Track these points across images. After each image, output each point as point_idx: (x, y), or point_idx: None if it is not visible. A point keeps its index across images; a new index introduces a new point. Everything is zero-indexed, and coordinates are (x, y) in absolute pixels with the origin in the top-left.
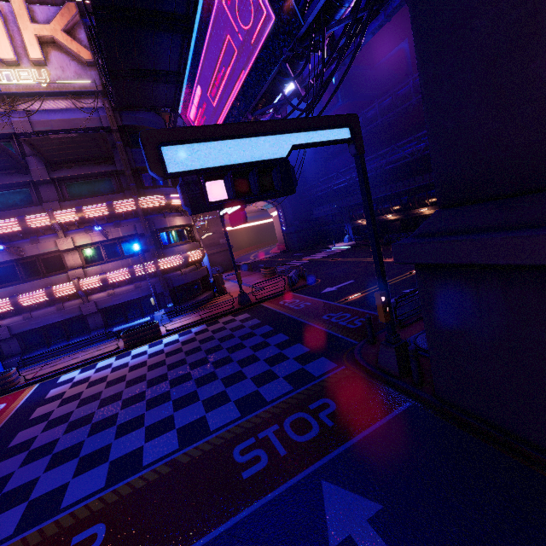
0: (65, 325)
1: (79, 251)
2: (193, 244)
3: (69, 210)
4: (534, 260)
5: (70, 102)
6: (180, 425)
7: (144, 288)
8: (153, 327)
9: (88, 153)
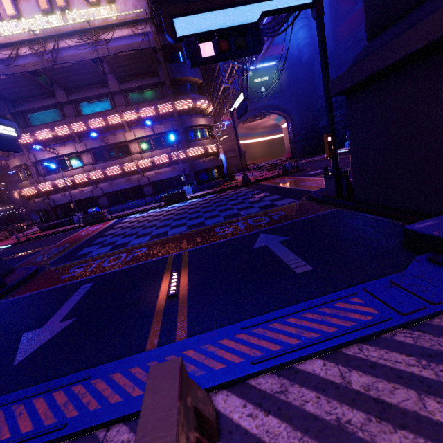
0: (131, 191)
1: (138, 142)
2: (212, 140)
3: (131, 111)
4: (406, 51)
5: (130, 30)
6: (189, 224)
7: (177, 170)
8: (182, 192)
9: (142, 69)
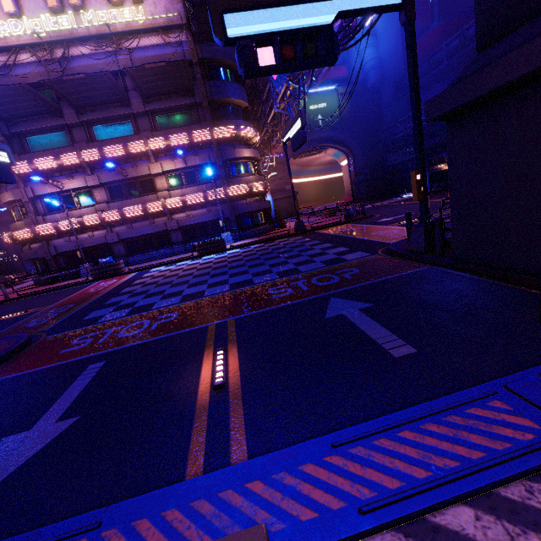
0: (155, 238)
1: (166, 176)
2: (258, 176)
3: (159, 138)
4: None
5: (160, 38)
6: (232, 282)
7: (215, 213)
8: (220, 241)
9: (173, 86)
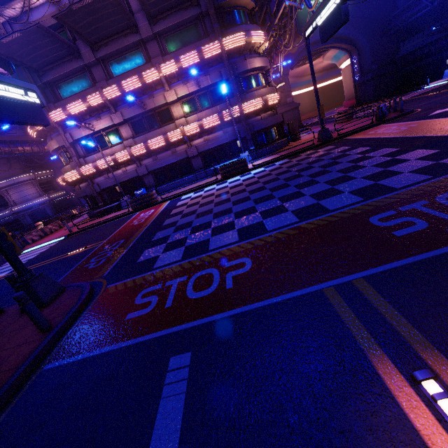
0: (178, 166)
1: (180, 103)
2: (270, 88)
3: (170, 61)
4: None
5: None
6: (293, 209)
7: (230, 134)
8: (242, 161)
9: None
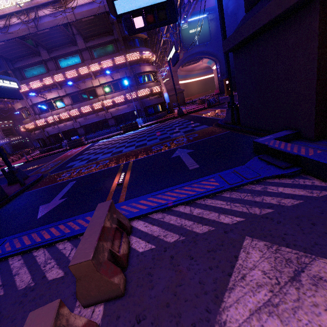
0: (100, 123)
1: (102, 87)
2: (155, 83)
3: (95, 64)
4: (259, 25)
5: None
6: (137, 145)
7: (131, 107)
8: (135, 123)
9: (100, 29)
